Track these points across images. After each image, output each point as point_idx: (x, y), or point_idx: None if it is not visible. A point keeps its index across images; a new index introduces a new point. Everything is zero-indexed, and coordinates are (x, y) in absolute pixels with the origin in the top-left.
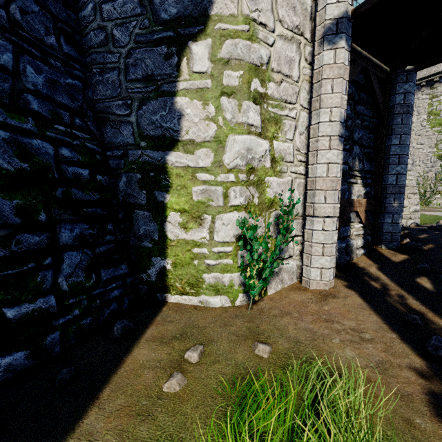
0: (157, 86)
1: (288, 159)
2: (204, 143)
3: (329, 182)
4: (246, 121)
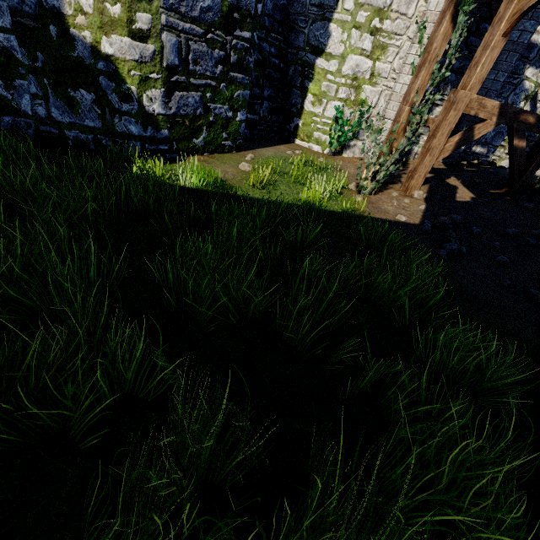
0: (323, 13)
1: (383, 76)
2: (336, 57)
3: (399, 97)
4: (361, 47)
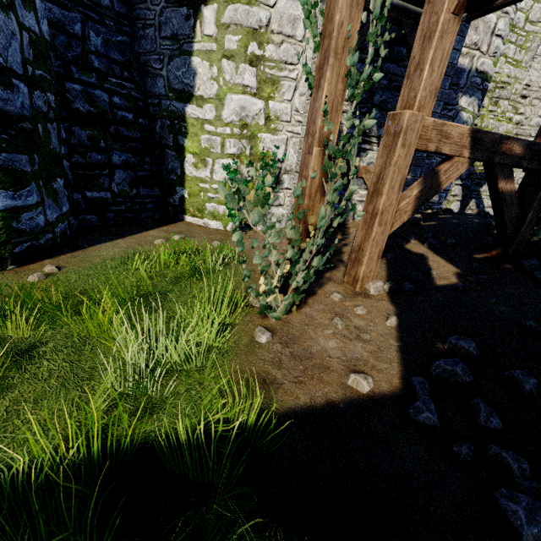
0: (180, 45)
1: (284, 119)
2: (210, 100)
3: None
4: (241, 82)
